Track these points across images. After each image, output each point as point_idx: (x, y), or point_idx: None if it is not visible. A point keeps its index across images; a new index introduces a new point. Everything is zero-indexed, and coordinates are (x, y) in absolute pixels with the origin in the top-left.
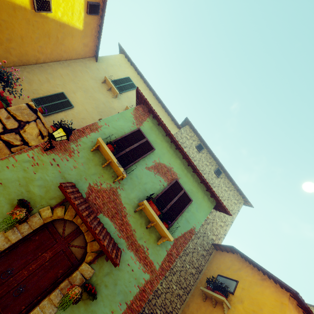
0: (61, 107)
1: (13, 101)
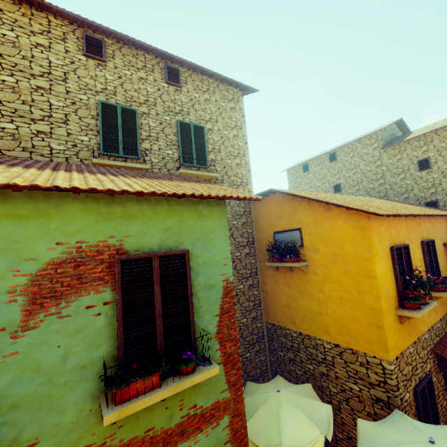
0: None
1: None
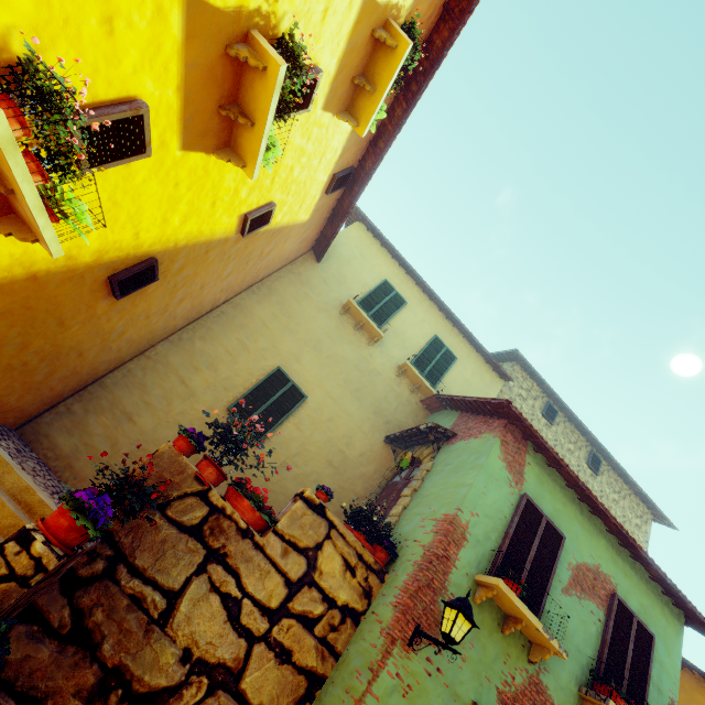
0: (284, 407)
1: (195, 425)
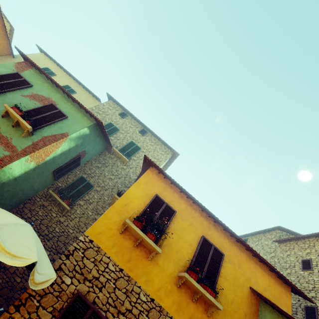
0: None
1: None
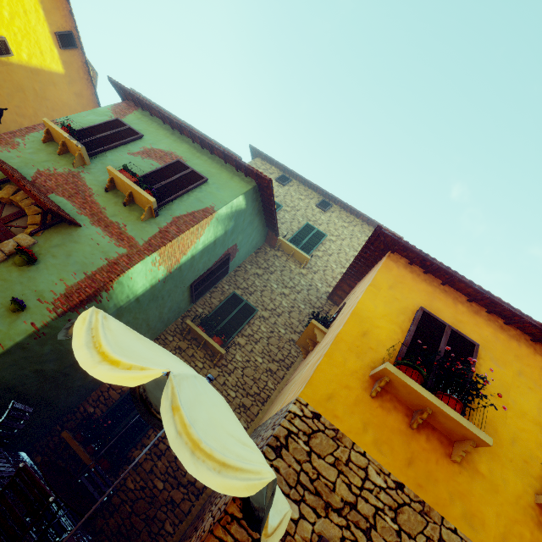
0: None
1: None
